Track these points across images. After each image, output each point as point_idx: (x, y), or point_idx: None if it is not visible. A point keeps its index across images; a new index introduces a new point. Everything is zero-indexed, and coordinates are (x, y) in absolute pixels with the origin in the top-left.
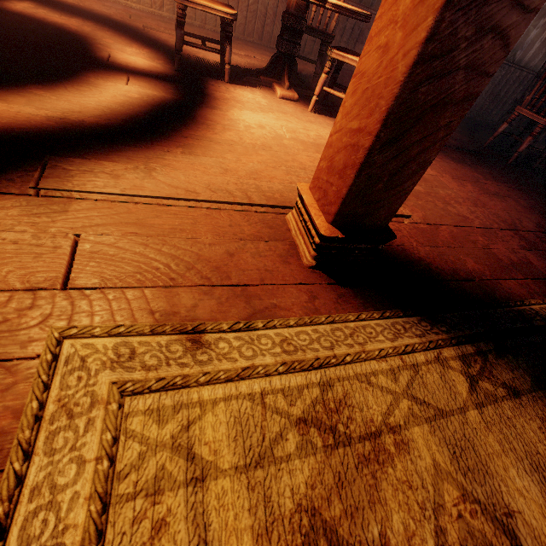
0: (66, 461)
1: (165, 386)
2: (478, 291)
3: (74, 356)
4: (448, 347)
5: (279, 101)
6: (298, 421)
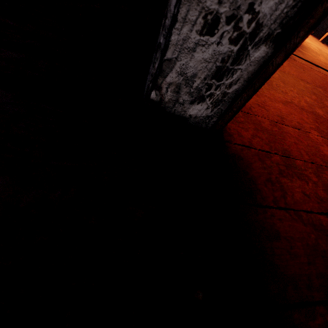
0: None
1: None
2: None
3: None
4: None
5: None
6: None
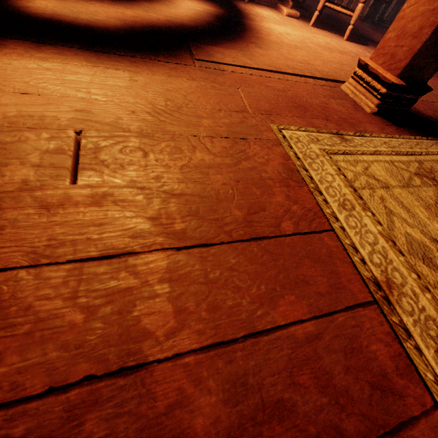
0: (323, 174)
1: (344, 153)
2: None
3: (291, 137)
4: None
5: (287, 18)
6: (415, 174)
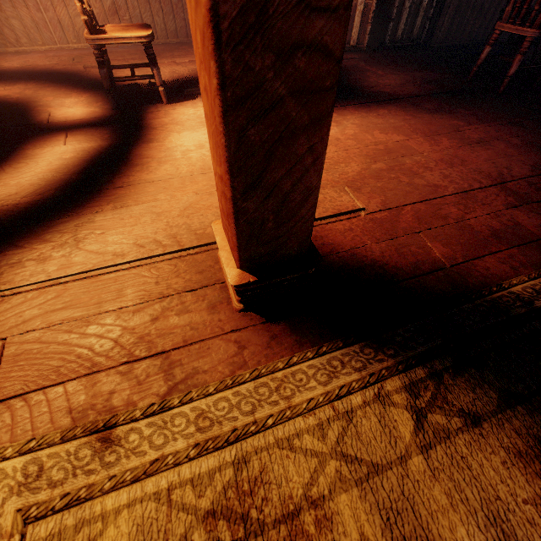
0: None
1: (69, 503)
2: (443, 284)
3: None
4: (392, 377)
5: None
6: (206, 516)
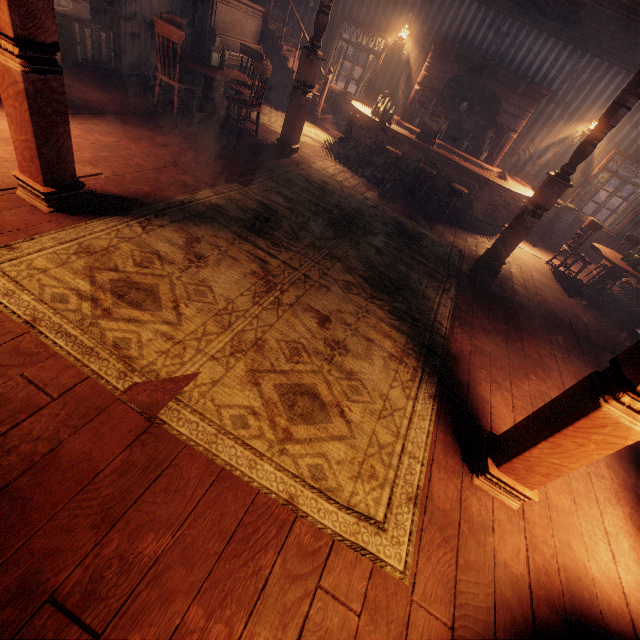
0: None
1: (11, 260)
2: (150, 200)
3: None
4: (132, 221)
5: None
6: (74, 254)
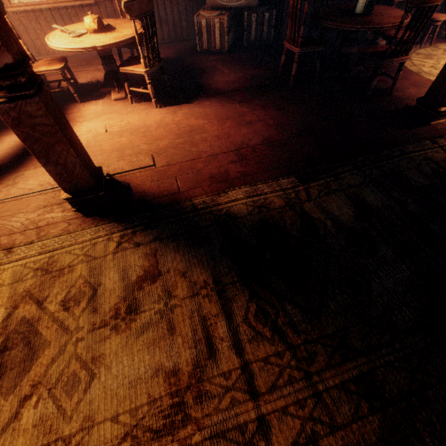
0: None
1: None
2: (168, 200)
3: None
4: (118, 233)
5: (112, 104)
6: (35, 269)
